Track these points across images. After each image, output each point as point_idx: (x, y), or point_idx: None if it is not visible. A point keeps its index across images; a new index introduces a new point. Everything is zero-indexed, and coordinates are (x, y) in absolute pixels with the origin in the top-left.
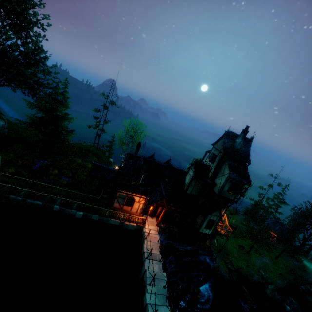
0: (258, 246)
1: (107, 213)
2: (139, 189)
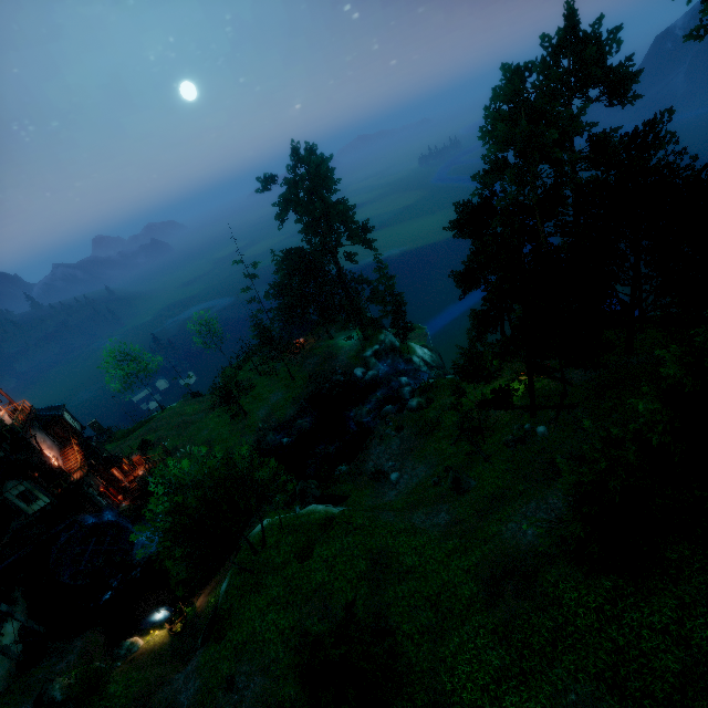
0: (271, 385)
1: None
2: None
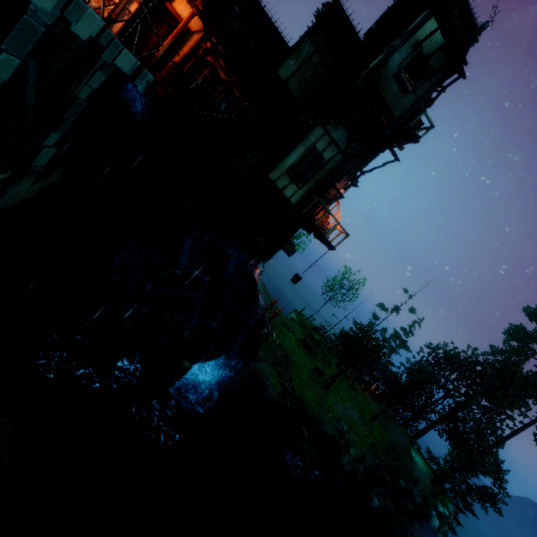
0: (346, 390)
1: None
2: None
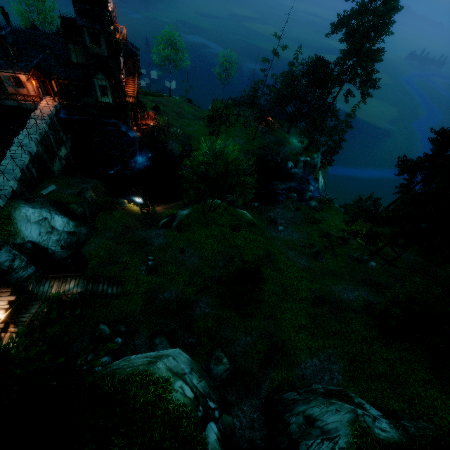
0: (239, 132)
1: (3, 97)
2: (18, 66)
